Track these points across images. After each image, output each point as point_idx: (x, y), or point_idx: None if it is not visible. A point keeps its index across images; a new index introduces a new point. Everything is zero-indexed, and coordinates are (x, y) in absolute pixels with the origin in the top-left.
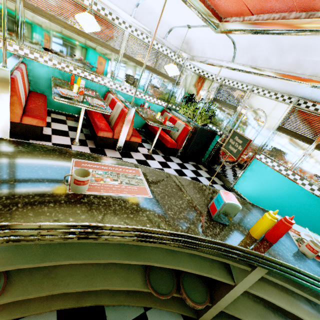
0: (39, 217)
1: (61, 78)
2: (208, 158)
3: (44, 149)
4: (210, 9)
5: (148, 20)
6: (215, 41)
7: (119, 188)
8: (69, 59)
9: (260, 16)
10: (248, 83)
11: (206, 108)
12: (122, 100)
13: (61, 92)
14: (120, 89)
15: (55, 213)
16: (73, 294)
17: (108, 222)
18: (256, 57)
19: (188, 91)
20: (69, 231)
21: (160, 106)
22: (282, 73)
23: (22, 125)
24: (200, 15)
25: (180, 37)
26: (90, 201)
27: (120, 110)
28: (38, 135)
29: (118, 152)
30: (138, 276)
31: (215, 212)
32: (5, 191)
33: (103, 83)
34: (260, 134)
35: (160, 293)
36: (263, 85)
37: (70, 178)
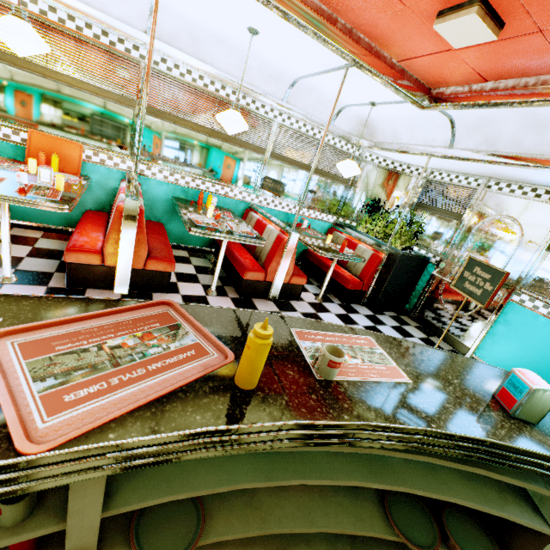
0: (313, 413)
1: (184, 197)
2: (418, 304)
3: (255, 317)
4: (412, 80)
5: (307, 102)
6: (417, 119)
7: (366, 369)
8: (196, 170)
9: (500, 82)
10: (477, 175)
11: (405, 220)
12: (275, 222)
13: (194, 220)
14: (265, 203)
15: (325, 408)
16: (275, 539)
17: (385, 420)
18: (495, 137)
19: (370, 195)
20: (345, 433)
21: (326, 222)
22: (549, 160)
23: (145, 272)
24: (397, 91)
25: (355, 118)
26: (347, 390)
27: (274, 238)
28: (164, 285)
29: (273, 302)
30: (374, 513)
31: (514, 404)
32: (261, 379)
33: (241, 197)
34: (515, 259)
35: (417, 544)
36: (509, 177)
37: (307, 357)
